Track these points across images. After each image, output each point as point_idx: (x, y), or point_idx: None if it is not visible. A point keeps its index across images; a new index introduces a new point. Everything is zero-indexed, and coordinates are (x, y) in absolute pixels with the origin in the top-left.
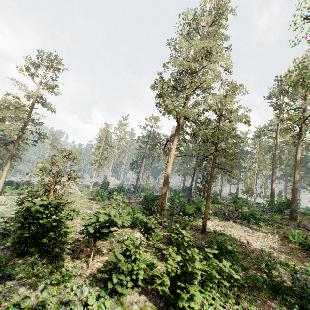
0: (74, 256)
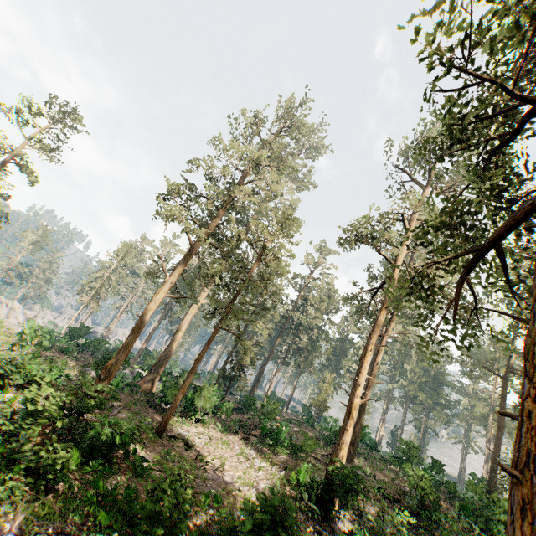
0: None
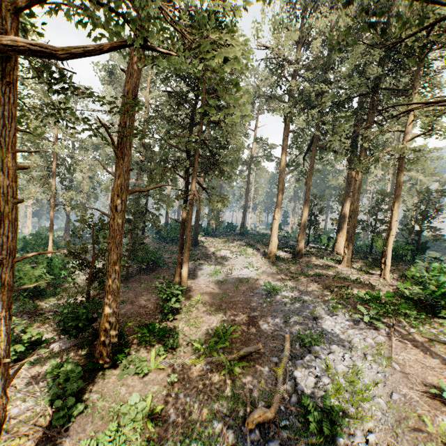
0: None
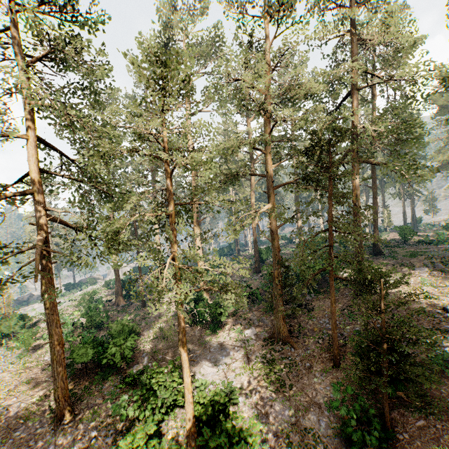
0: (17, 339)
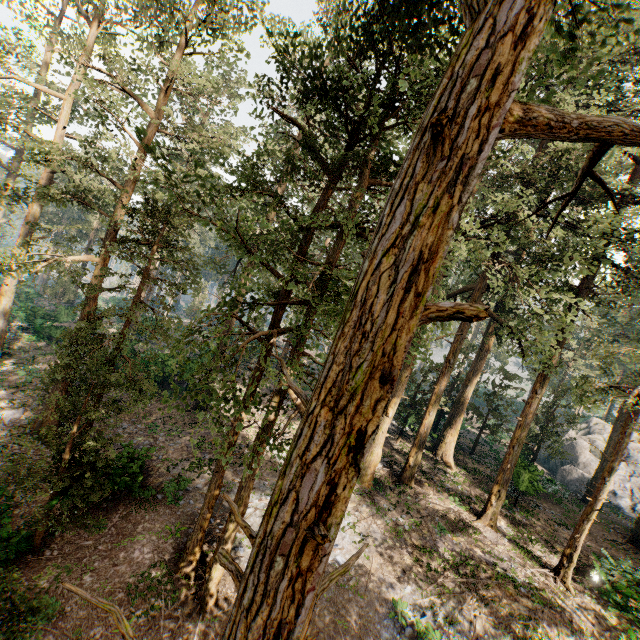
0: None
